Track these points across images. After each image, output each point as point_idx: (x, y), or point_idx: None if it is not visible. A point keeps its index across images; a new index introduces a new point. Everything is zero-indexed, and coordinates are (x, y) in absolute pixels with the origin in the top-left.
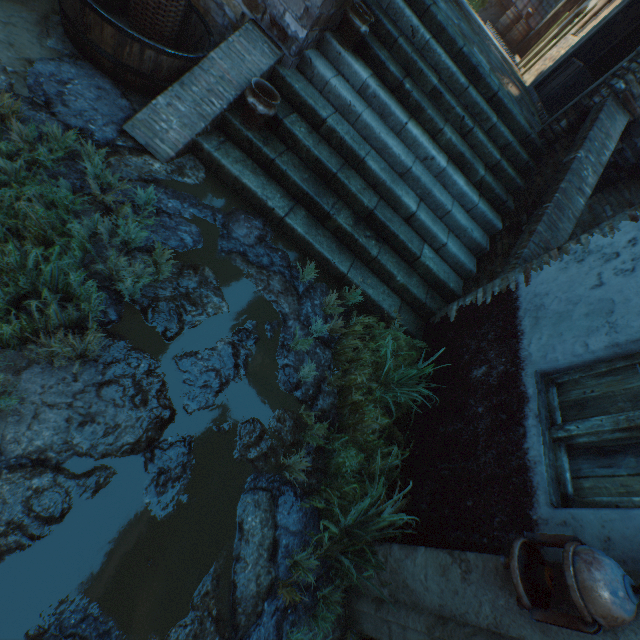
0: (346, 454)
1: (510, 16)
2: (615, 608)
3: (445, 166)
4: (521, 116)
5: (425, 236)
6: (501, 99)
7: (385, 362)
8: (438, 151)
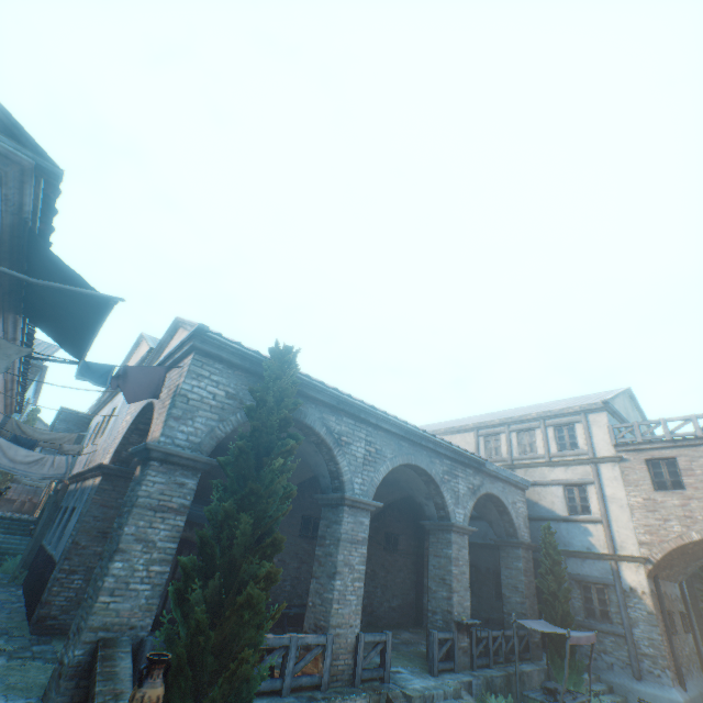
0: (7, 566)
1: (20, 503)
2: (33, 526)
3: (6, 535)
4: (28, 519)
5: (9, 549)
6: (17, 518)
7: (9, 559)
8: (1, 534)
